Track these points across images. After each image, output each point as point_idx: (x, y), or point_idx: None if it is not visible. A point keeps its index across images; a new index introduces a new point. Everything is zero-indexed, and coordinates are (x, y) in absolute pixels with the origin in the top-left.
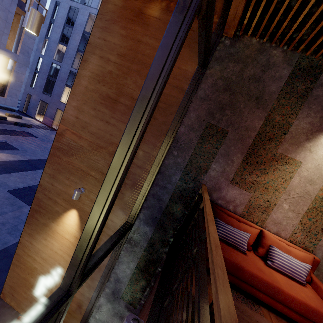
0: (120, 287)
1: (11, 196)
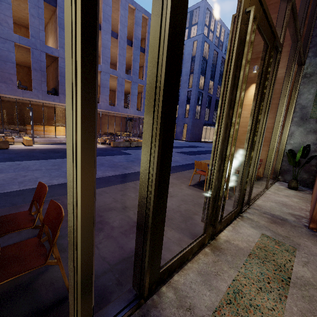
0: (307, 111)
1: (178, 153)
